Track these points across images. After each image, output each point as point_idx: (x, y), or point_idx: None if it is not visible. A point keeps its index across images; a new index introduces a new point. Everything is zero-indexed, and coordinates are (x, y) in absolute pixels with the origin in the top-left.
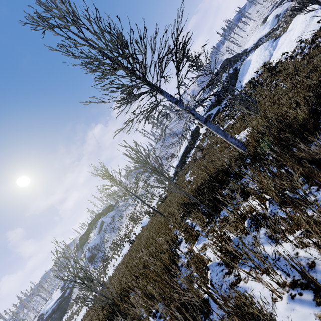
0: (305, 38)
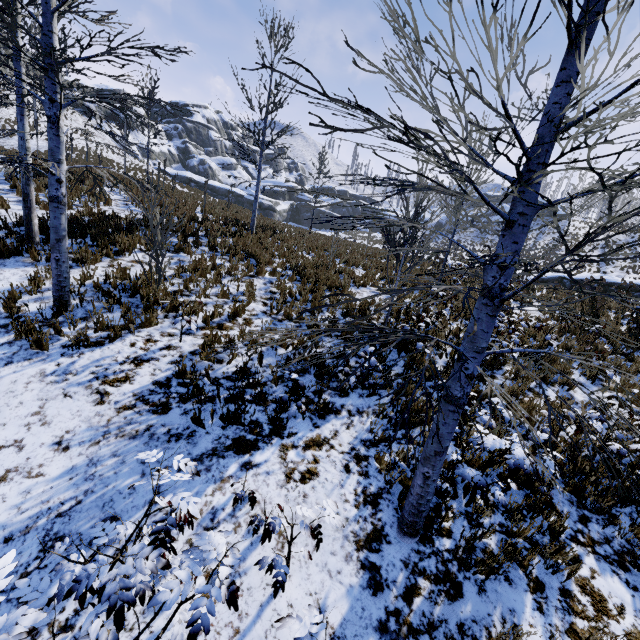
0: None
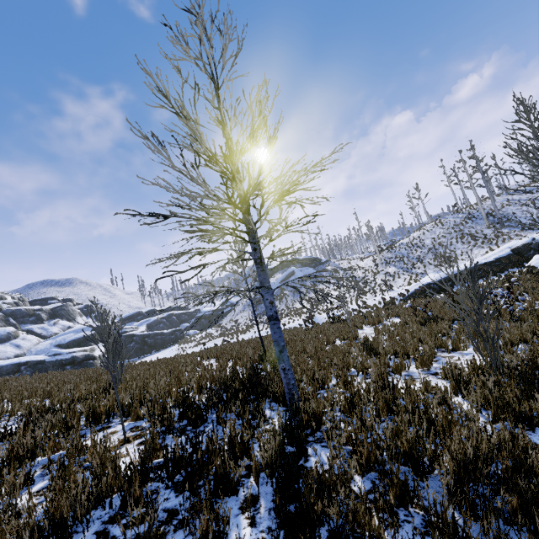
0: None
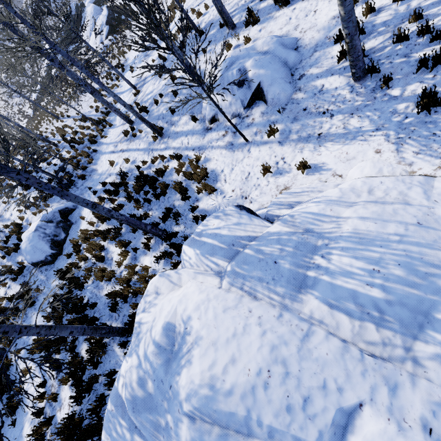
0: None
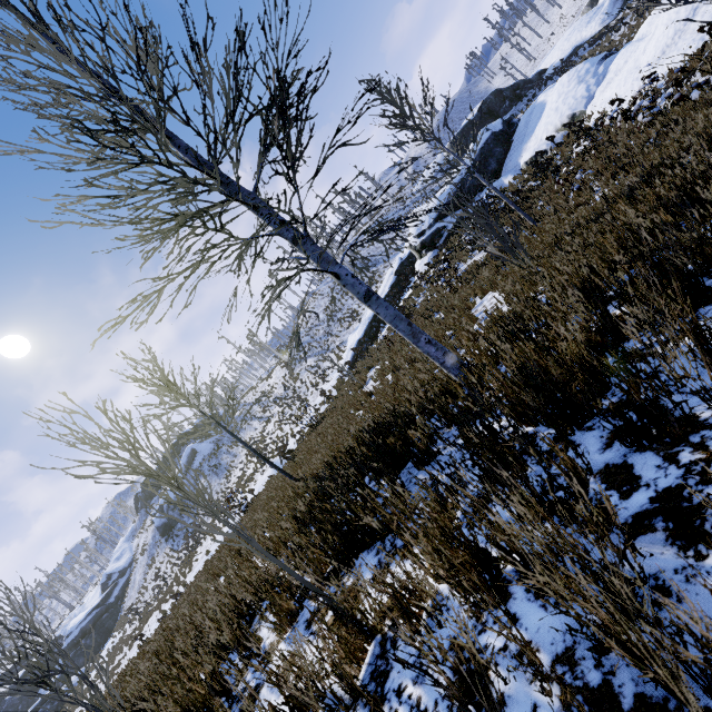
0: (669, 66)
